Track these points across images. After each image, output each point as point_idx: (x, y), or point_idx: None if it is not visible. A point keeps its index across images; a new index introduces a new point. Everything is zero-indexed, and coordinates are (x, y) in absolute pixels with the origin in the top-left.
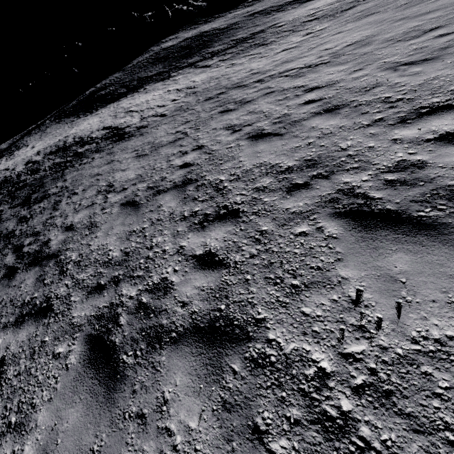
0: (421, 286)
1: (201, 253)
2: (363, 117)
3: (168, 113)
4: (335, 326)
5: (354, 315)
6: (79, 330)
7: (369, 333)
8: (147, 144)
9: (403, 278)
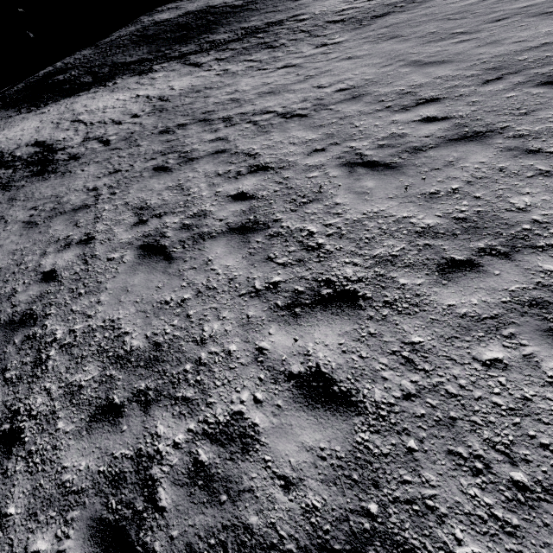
0: None
1: None
2: (264, 268)
3: (114, 140)
4: None
5: None
6: None
7: None
8: (53, 199)
9: None
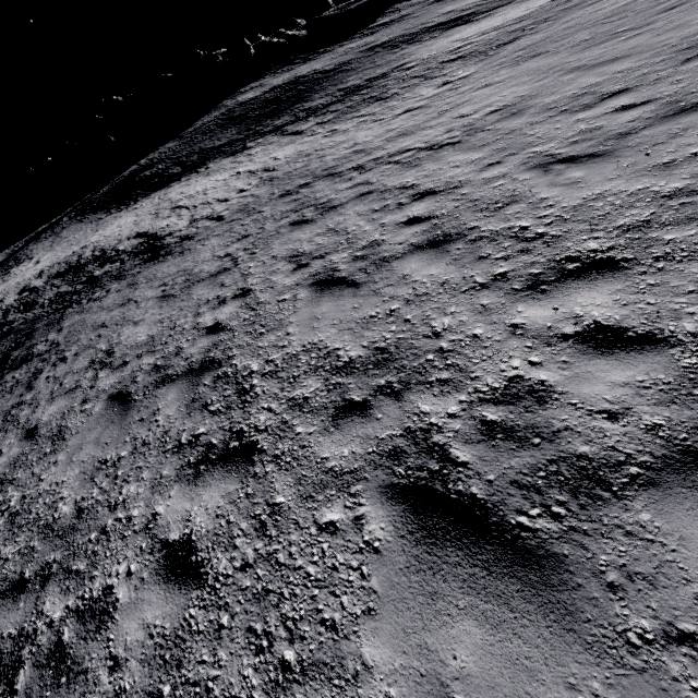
0: None
1: (176, 539)
2: (479, 266)
3: (227, 214)
4: None
5: None
6: None
7: None
8: (182, 273)
9: (460, 694)
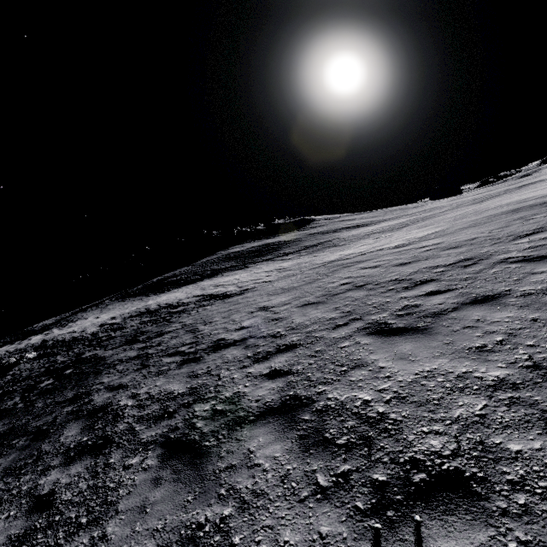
0: None
1: (425, 293)
2: (483, 244)
3: (272, 279)
4: None
5: None
6: (352, 336)
7: None
8: (274, 290)
9: None
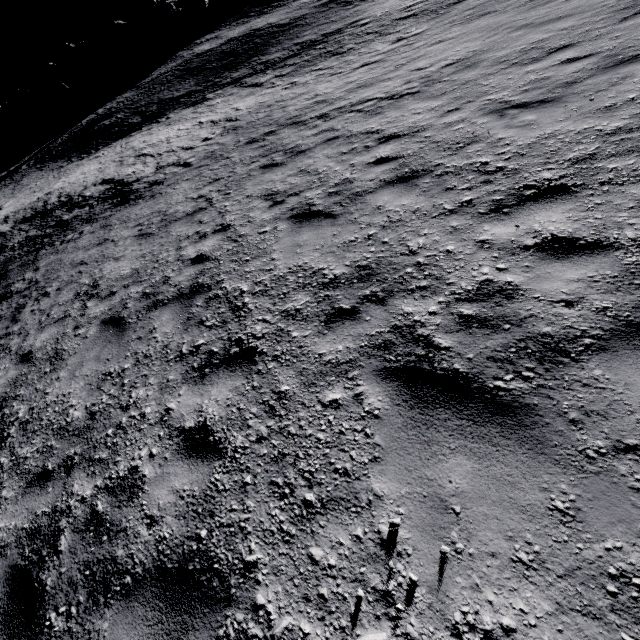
0: (480, 524)
1: (191, 426)
2: (447, 196)
3: (194, 161)
4: (350, 589)
5: (380, 570)
6: (2, 555)
7: (395, 607)
8: (156, 214)
9: (457, 505)
